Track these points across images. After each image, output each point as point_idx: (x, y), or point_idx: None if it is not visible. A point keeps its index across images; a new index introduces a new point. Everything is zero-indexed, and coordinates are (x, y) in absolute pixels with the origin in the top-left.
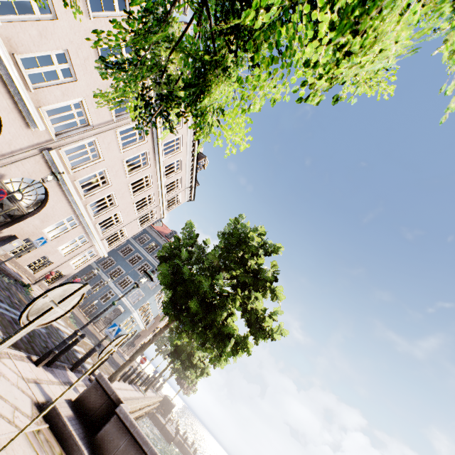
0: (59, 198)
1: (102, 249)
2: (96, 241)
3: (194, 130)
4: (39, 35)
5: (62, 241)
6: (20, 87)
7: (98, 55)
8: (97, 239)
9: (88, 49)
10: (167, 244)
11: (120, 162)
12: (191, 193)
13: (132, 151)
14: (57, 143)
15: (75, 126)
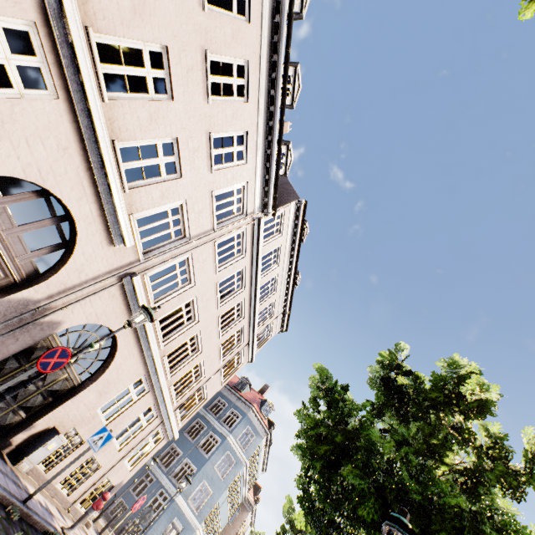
0: (130, 351)
1: (173, 426)
2: (166, 414)
3: (293, 237)
4: (149, 119)
5: (120, 423)
6: (115, 184)
7: (209, 146)
8: (169, 412)
9: (200, 138)
10: (302, 410)
11: (213, 286)
12: (283, 321)
13: (228, 270)
14: (142, 266)
15: (168, 240)
